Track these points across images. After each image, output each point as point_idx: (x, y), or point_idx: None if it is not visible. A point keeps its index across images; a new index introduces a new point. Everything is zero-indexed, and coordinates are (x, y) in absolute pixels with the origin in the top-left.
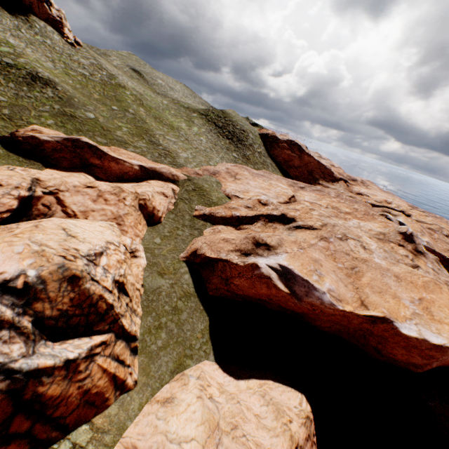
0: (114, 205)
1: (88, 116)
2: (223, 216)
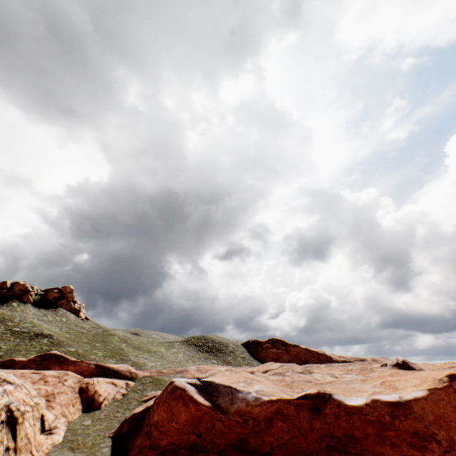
0: (52, 385)
1: (70, 350)
2: None
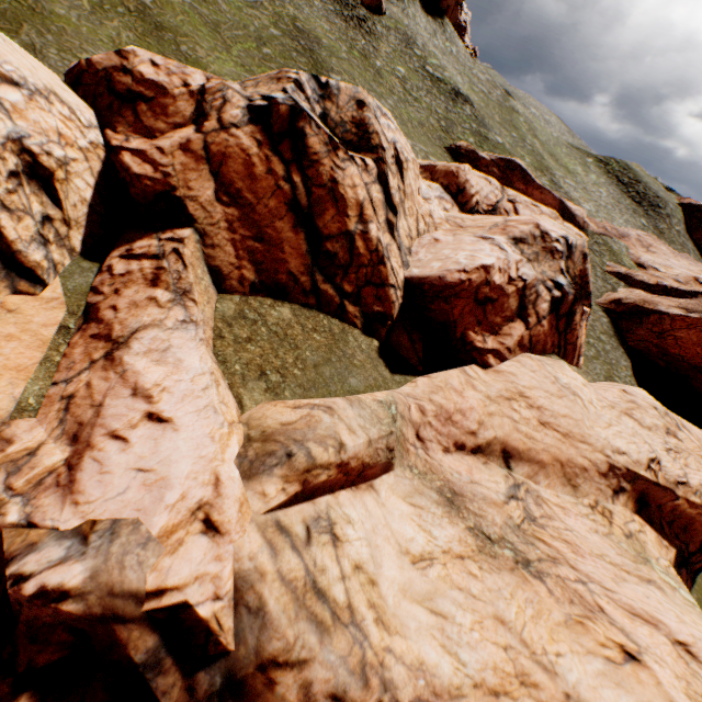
0: None
1: (497, 141)
2: (643, 281)
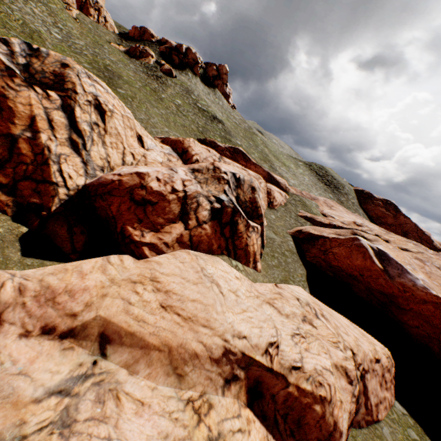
0: None
1: (237, 143)
2: (321, 221)
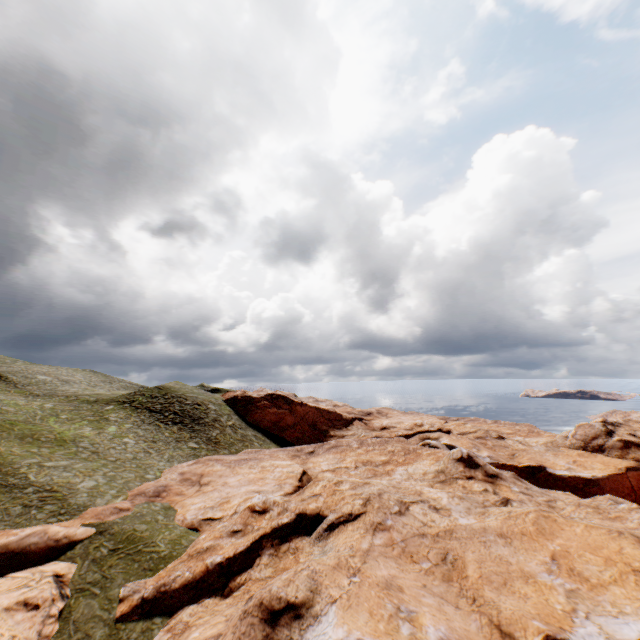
0: None
1: None
2: (188, 580)
